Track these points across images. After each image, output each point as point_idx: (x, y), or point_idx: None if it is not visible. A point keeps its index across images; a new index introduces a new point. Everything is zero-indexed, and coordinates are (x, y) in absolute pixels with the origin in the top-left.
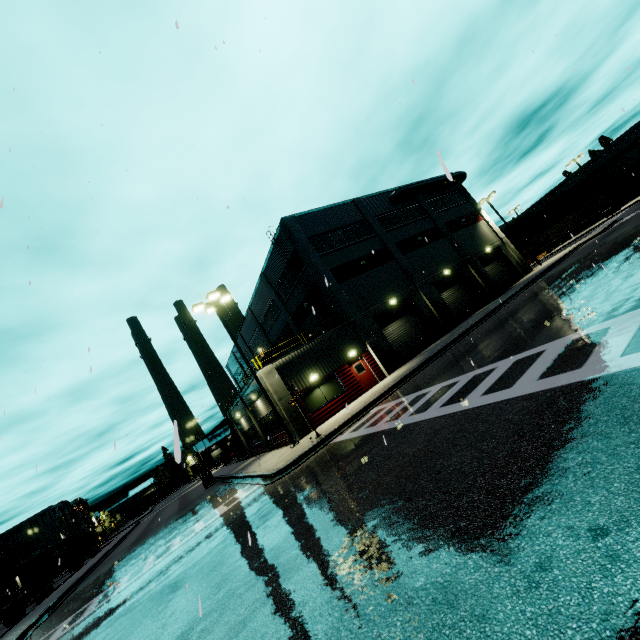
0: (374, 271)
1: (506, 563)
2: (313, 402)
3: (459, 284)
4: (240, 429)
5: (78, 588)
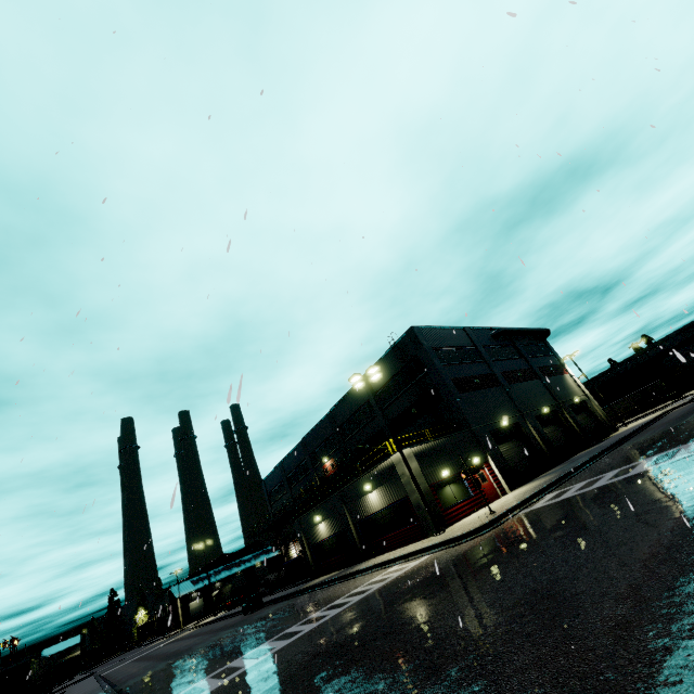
0: (486, 391)
1: None
2: (445, 498)
3: (556, 424)
4: (309, 540)
5: (133, 687)
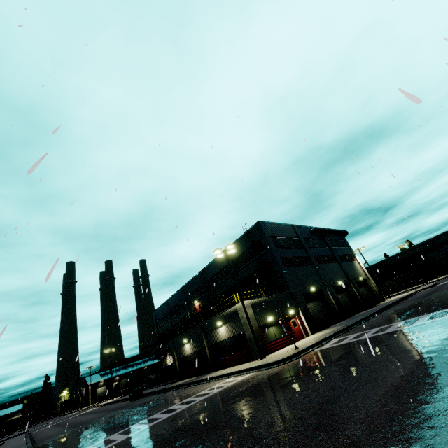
0: (302, 267)
1: None
2: (268, 335)
3: (346, 293)
4: (178, 354)
5: (46, 446)
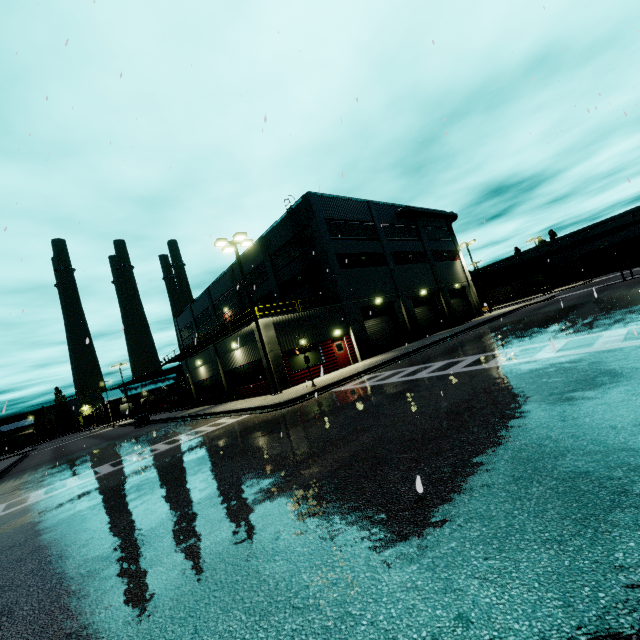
0: (370, 269)
1: (604, 393)
2: (296, 363)
3: (429, 306)
4: (193, 378)
5: None
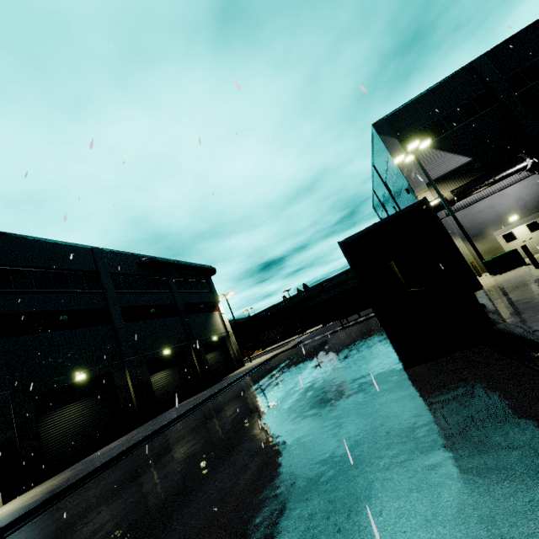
0: (75, 332)
1: None
2: None
3: (177, 367)
4: None
5: None
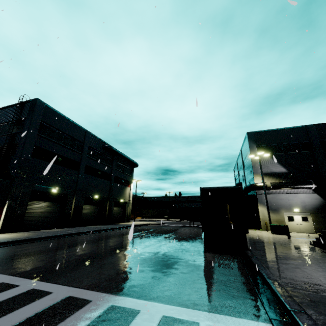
0: (61, 167)
1: None
2: None
3: (97, 206)
4: None
5: None
